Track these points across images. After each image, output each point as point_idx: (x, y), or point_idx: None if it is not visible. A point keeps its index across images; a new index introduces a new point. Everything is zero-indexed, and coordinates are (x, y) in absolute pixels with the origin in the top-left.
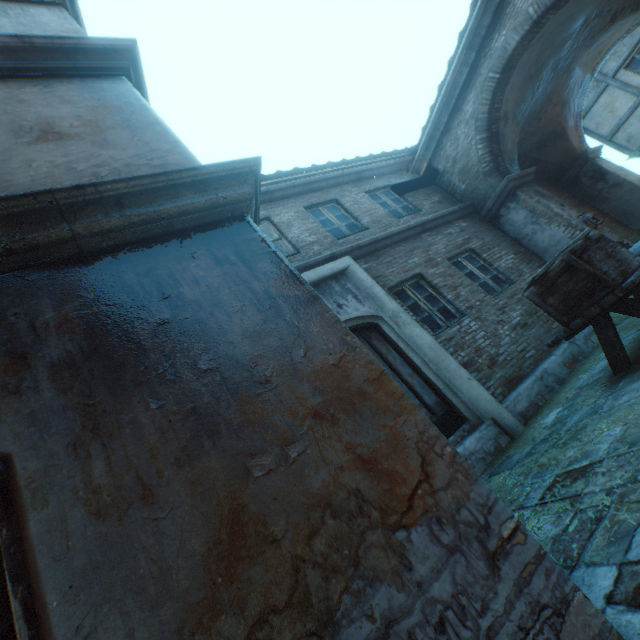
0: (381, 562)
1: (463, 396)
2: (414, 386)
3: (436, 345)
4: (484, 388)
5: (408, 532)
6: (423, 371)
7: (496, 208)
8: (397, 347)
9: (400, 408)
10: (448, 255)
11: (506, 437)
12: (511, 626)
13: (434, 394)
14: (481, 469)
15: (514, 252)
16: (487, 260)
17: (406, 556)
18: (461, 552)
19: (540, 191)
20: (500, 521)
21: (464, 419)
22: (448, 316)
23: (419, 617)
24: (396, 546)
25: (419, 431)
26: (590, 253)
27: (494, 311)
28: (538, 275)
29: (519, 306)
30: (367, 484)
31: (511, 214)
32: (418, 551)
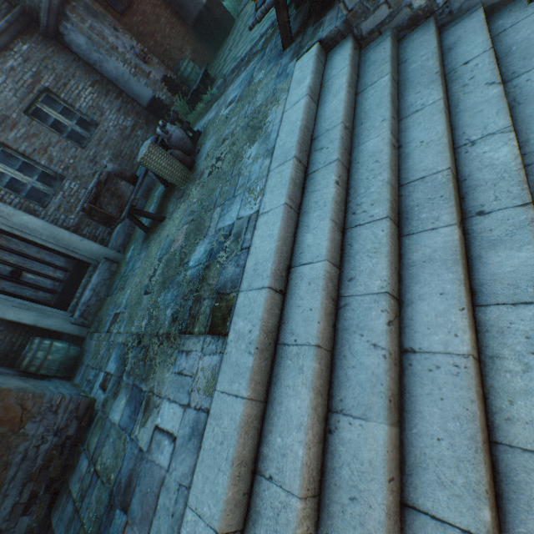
0: (19, 441)
1: (83, 252)
2: (45, 259)
3: (48, 225)
4: (94, 242)
5: (25, 428)
6: (47, 246)
7: (54, 25)
8: (15, 235)
9: (4, 396)
10: (23, 106)
11: (116, 264)
12: (64, 421)
13: (63, 257)
14: (105, 290)
15: (92, 83)
16: (68, 101)
17: (27, 433)
18: (45, 418)
19: (92, 6)
20: (57, 400)
21: (90, 263)
22: (51, 181)
23: (36, 441)
24: (22, 434)
25: (16, 397)
26: (102, 199)
27: (89, 165)
28: (80, 211)
29: (108, 152)
30: (3, 429)
31: (73, 36)
32: (30, 429)
